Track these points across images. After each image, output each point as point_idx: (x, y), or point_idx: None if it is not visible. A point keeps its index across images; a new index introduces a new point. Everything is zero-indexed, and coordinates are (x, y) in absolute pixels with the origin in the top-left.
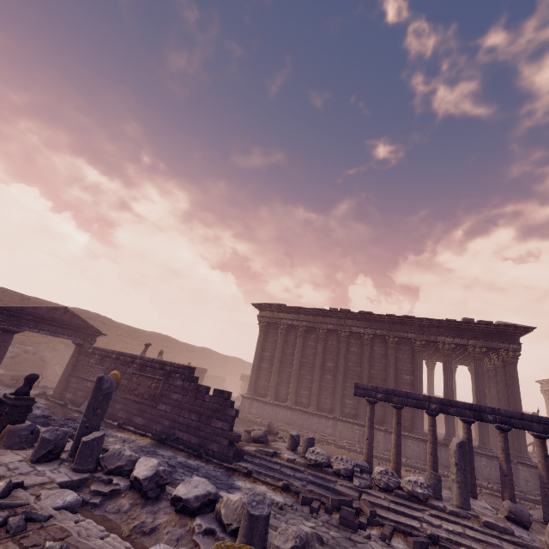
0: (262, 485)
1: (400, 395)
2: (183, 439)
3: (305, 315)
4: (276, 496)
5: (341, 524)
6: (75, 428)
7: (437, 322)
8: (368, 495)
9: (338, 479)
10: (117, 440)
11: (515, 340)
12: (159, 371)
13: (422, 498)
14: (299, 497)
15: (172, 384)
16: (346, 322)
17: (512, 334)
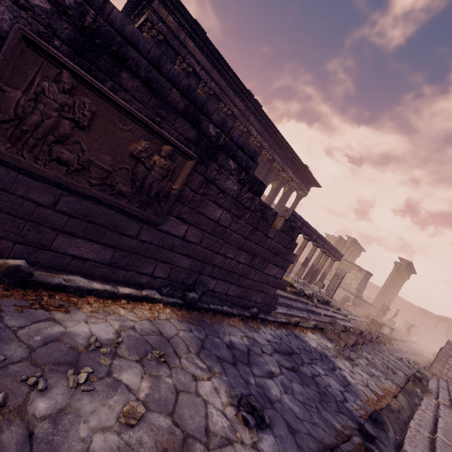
0: (308, 333)
1: (307, 226)
2: (215, 291)
3: (220, 74)
4: (324, 341)
5: (351, 347)
6: None
7: (296, 160)
8: (318, 308)
9: (308, 301)
10: (144, 368)
11: (309, 188)
12: (178, 118)
13: (330, 303)
14: (329, 334)
15: (215, 182)
16: (250, 116)
17: (311, 185)
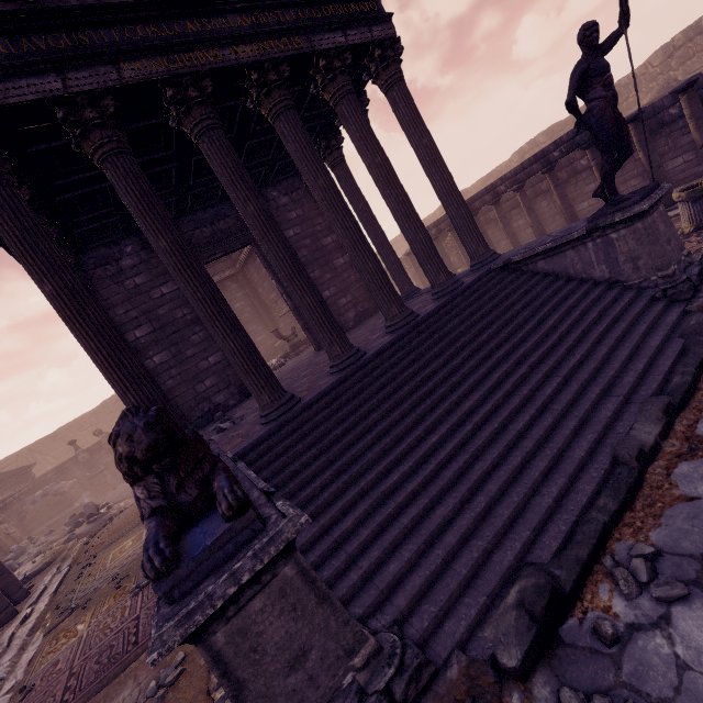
0: None
1: None
2: None
3: None
4: None
5: None
6: None
7: None
8: None
9: None
10: None
11: None
12: None
13: None
14: None
15: None
16: None
17: None
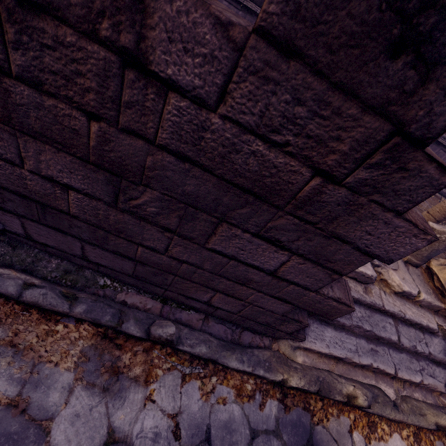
0: (392, 439)
1: None
2: (35, 241)
3: None
4: None
5: None
6: None
7: None
8: None
9: None
10: None
11: None
12: None
13: None
14: None
15: None
16: None
17: None
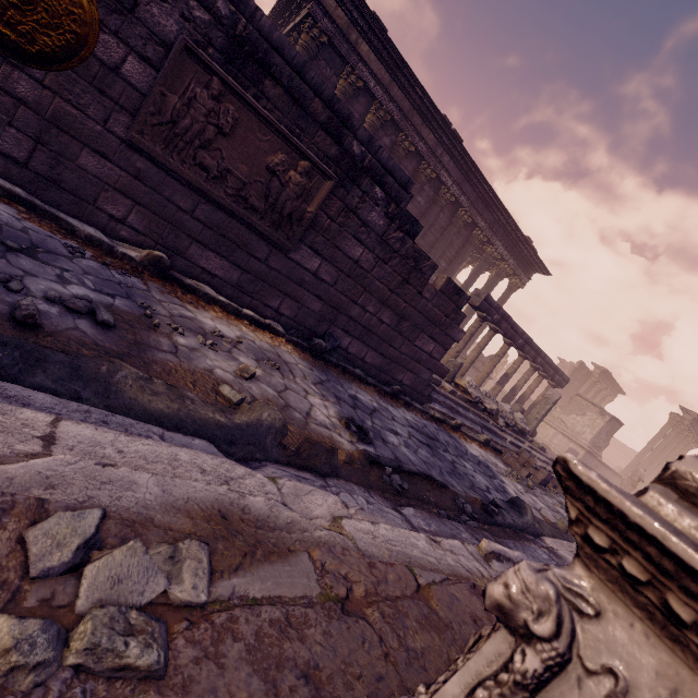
0: (473, 444)
1: (510, 323)
2: (348, 351)
3: (403, 92)
4: (495, 460)
5: (540, 484)
6: (80, 307)
7: (511, 227)
8: (505, 433)
9: (488, 418)
10: (260, 365)
11: (531, 275)
12: (319, 132)
13: (527, 434)
14: (507, 457)
15: (357, 212)
16: (443, 156)
17: (533, 270)
